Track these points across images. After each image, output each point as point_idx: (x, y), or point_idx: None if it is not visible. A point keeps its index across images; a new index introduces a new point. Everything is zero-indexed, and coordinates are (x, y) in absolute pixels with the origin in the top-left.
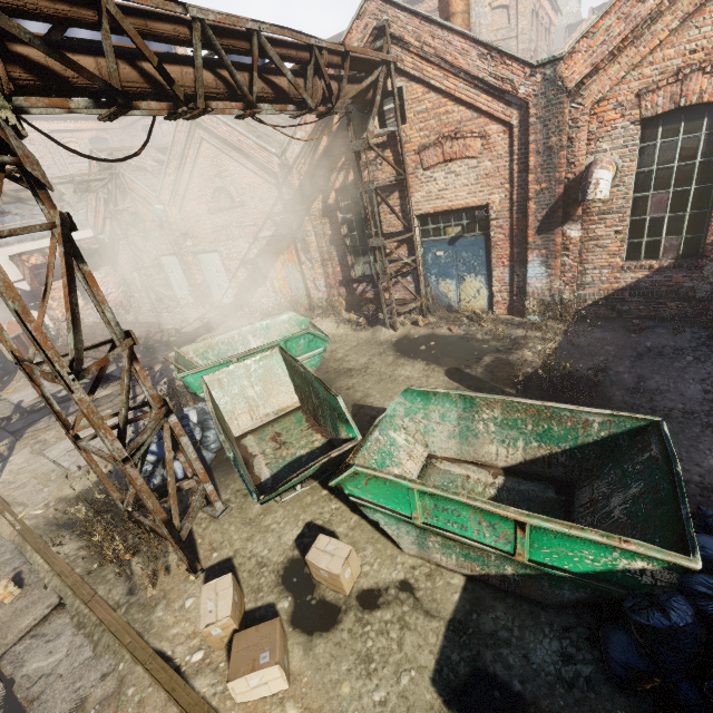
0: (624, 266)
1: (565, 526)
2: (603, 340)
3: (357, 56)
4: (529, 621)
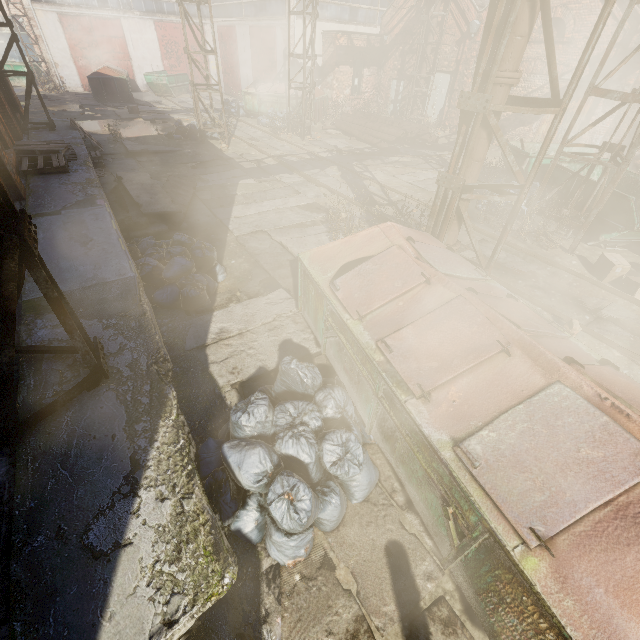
0: None
1: None
2: None
3: None
4: None
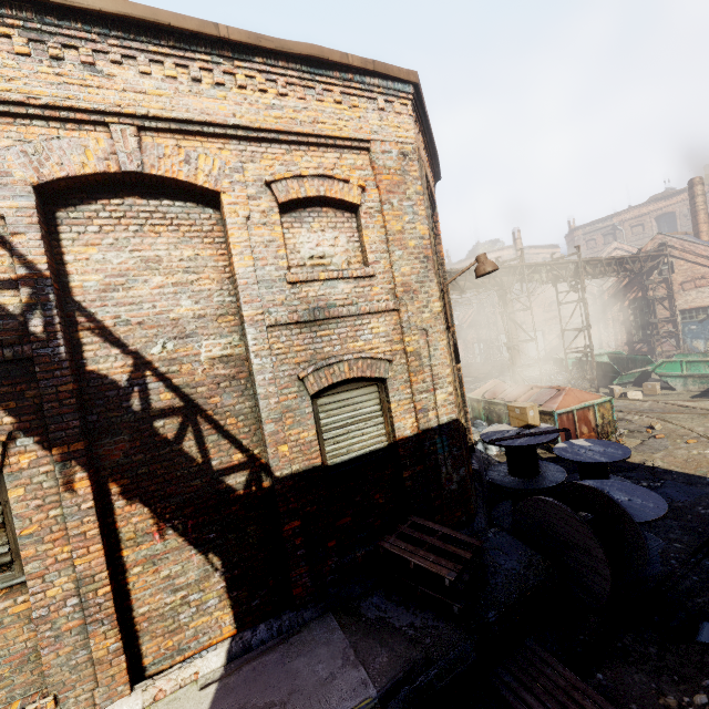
0: None
1: None
2: None
3: (653, 254)
4: None
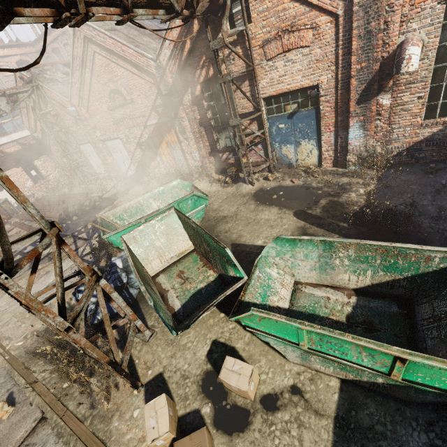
0: (423, 124)
1: (446, 364)
2: (408, 181)
3: None
4: (398, 416)
